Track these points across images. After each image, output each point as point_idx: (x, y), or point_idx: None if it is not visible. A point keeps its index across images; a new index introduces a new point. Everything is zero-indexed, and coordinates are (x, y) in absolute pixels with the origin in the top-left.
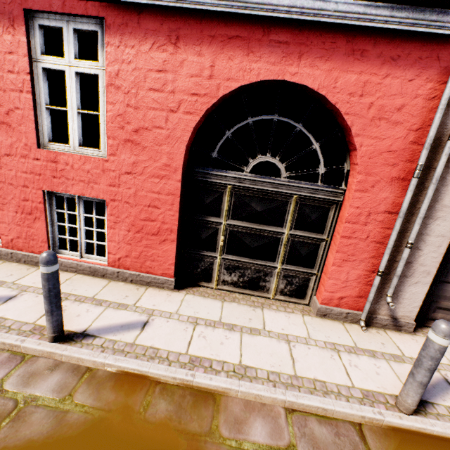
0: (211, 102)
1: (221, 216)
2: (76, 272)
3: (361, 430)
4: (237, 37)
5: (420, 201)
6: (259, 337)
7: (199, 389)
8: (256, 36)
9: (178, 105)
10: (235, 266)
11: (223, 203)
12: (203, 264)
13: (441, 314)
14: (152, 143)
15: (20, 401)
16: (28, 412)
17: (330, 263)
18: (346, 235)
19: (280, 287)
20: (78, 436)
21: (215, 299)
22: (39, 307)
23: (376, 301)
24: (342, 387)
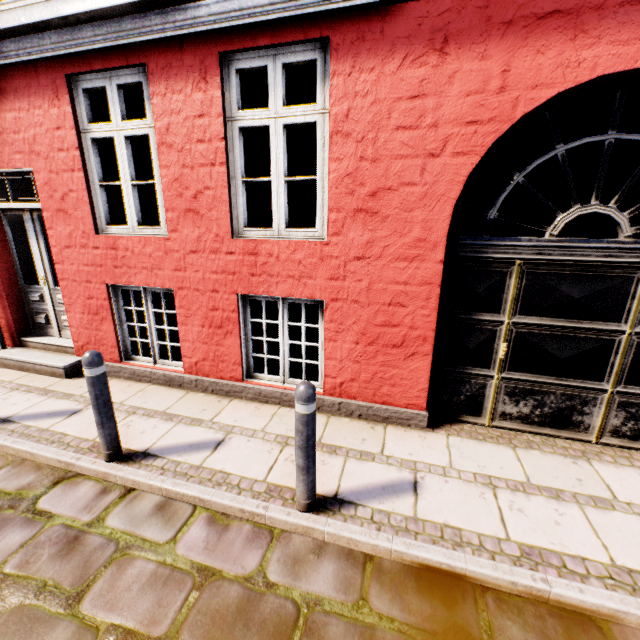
0: (502, 129)
1: (501, 312)
2: (280, 404)
3: None
4: (553, 13)
5: None
6: (616, 514)
7: (560, 605)
8: (593, 3)
9: (442, 144)
10: (526, 389)
11: (507, 290)
12: (468, 388)
13: None
14: (397, 210)
15: (300, 603)
16: (319, 622)
17: None
18: None
19: (611, 424)
20: None
21: (498, 443)
22: (259, 457)
23: None
24: None
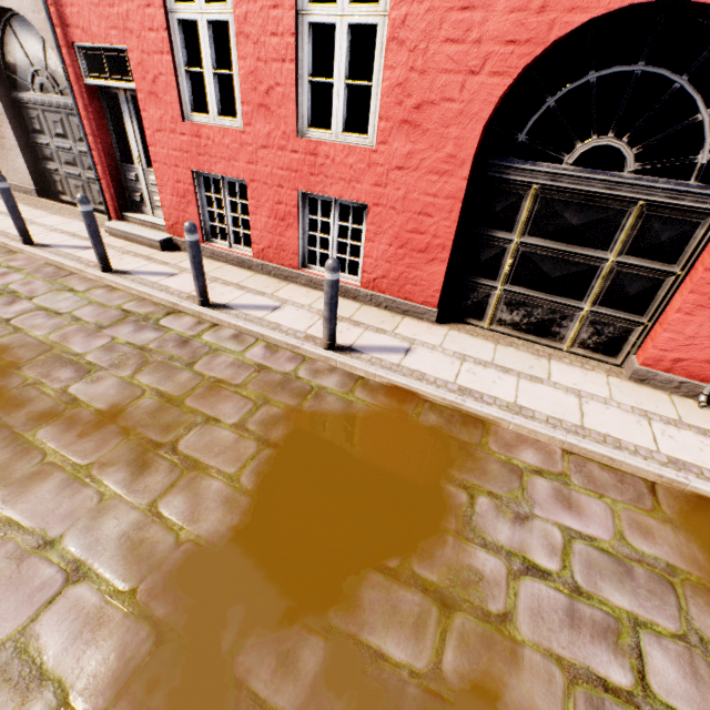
0: (535, 53)
1: (513, 231)
2: None
3: (652, 487)
4: None
5: None
6: (540, 386)
7: (467, 414)
8: None
9: (482, 62)
10: (521, 302)
11: (521, 212)
12: (476, 296)
13: None
14: (436, 125)
15: (314, 387)
16: (323, 395)
17: (673, 309)
18: None
19: (580, 337)
20: (365, 418)
21: (486, 340)
22: (303, 320)
23: None
24: (641, 448)
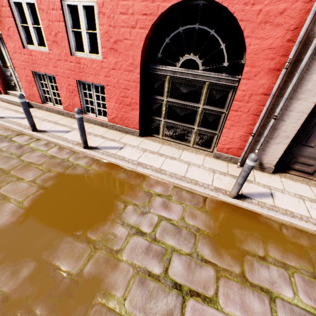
0: (154, 19)
1: (163, 96)
2: (95, 124)
3: (205, 199)
4: None
5: (289, 86)
6: (174, 161)
7: (139, 173)
8: None
9: (136, 23)
10: (171, 126)
11: (165, 87)
12: (154, 124)
13: (298, 166)
14: (123, 50)
15: (74, 164)
16: (77, 167)
17: (224, 127)
18: (234, 109)
19: (196, 141)
20: (92, 176)
21: (159, 143)
22: (79, 136)
23: (250, 152)
24: (205, 184)
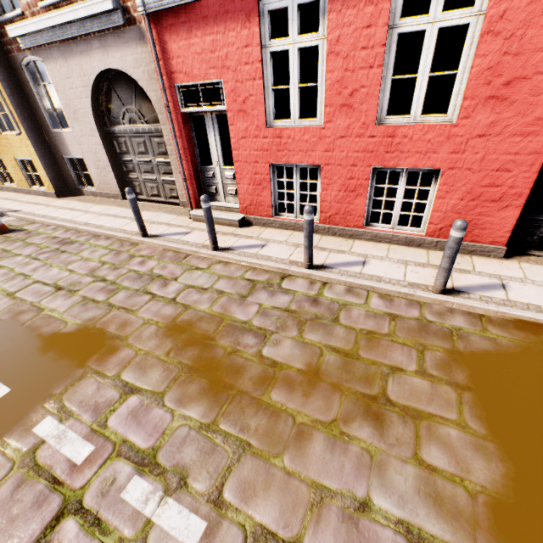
0: None
1: None
2: (390, 243)
3: None
4: None
5: None
6: None
7: None
8: None
9: None
10: None
11: None
12: (542, 231)
13: None
14: (525, 95)
15: (450, 329)
16: (464, 335)
17: None
18: None
19: None
20: (520, 353)
21: None
22: (393, 270)
23: None
24: None
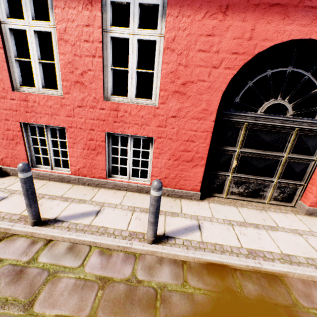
0: (248, 59)
1: (235, 146)
2: (127, 190)
3: None
4: (277, 4)
5: None
6: (279, 233)
7: (264, 272)
8: (293, 3)
9: (220, 62)
10: (242, 181)
11: (239, 136)
12: (218, 181)
13: None
14: (195, 93)
15: (156, 288)
16: (167, 296)
17: None
18: None
19: (274, 195)
20: (212, 311)
21: (230, 205)
22: (121, 218)
23: None
24: None
